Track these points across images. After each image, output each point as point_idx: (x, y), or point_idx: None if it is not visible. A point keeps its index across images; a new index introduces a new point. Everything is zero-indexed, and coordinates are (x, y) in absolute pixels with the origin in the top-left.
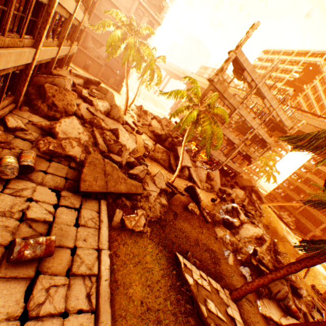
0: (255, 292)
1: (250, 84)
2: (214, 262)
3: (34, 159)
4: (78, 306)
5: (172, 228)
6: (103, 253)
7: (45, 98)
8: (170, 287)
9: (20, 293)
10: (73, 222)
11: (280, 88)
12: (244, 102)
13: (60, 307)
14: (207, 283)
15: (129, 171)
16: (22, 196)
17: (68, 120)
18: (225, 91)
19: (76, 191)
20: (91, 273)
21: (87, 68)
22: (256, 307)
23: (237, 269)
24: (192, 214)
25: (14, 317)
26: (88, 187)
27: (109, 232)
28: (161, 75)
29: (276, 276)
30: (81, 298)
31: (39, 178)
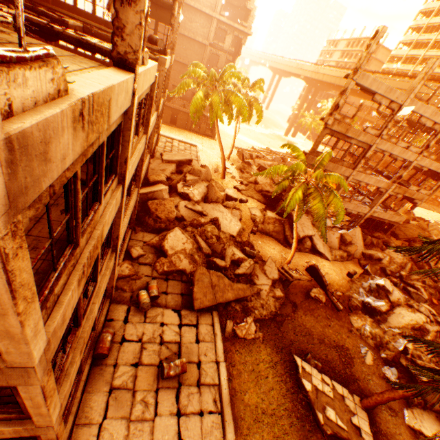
0: (403, 399)
1: (389, 107)
2: (344, 362)
3: (157, 287)
4: (208, 408)
5: (290, 324)
6: (221, 365)
7: (150, 213)
8: (286, 392)
9: (173, 398)
10: (194, 338)
11: None
12: (384, 133)
13: (198, 409)
14: (329, 388)
15: (234, 271)
16: (157, 322)
17: (172, 234)
18: (349, 130)
19: (191, 306)
20: (214, 383)
21: (174, 118)
22: (401, 417)
23: (377, 370)
24: (315, 303)
25: (173, 413)
26: (200, 304)
27: (223, 343)
28: (260, 108)
29: (407, 392)
30: (209, 402)
31: (163, 300)
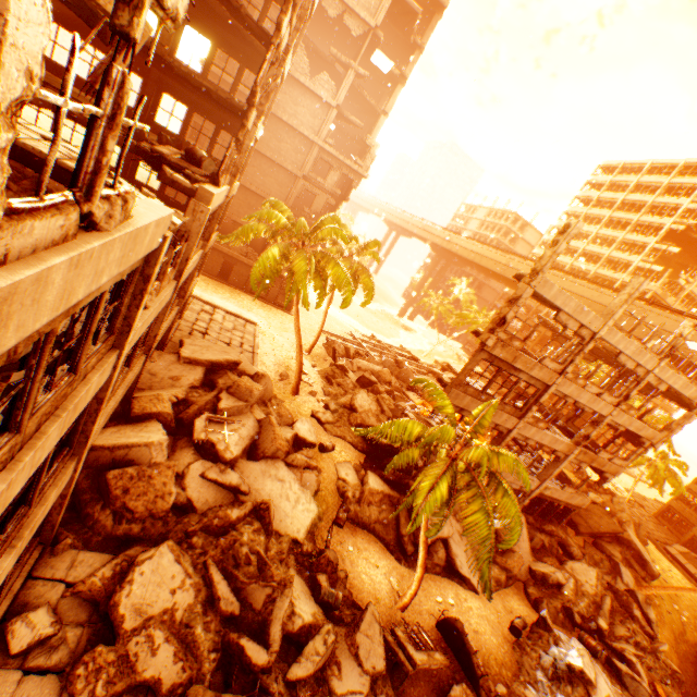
0: None
1: (578, 332)
2: None
3: None
4: None
5: None
6: None
7: (109, 498)
8: None
9: None
10: None
11: (658, 327)
12: (568, 370)
13: None
14: None
15: (288, 669)
16: None
17: (150, 566)
18: (518, 358)
19: None
20: None
21: (228, 268)
22: None
23: None
24: None
25: None
26: None
27: None
28: (371, 284)
29: None
30: None
31: None
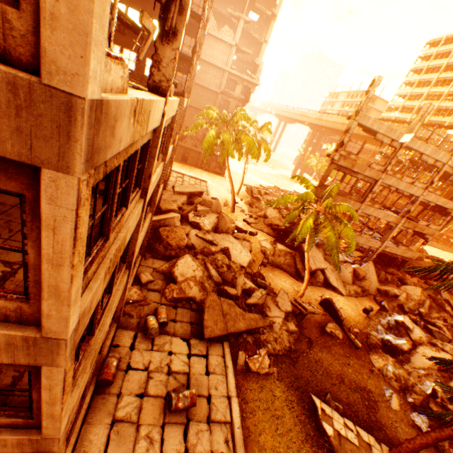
0: (438, 452)
1: (391, 145)
2: (367, 406)
3: (166, 313)
4: (220, 449)
5: (306, 361)
6: (233, 401)
7: (161, 240)
8: (305, 436)
9: (180, 435)
10: (204, 370)
11: (446, 134)
12: (388, 169)
13: (208, 449)
14: (353, 435)
15: (246, 300)
16: (165, 350)
17: (183, 261)
18: (354, 165)
19: (201, 336)
20: (225, 420)
21: (185, 157)
22: None
23: (405, 417)
24: (332, 339)
25: (181, 452)
26: (210, 332)
27: (235, 377)
28: (268, 147)
29: (441, 435)
30: (221, 442)
31: (171, 328)
